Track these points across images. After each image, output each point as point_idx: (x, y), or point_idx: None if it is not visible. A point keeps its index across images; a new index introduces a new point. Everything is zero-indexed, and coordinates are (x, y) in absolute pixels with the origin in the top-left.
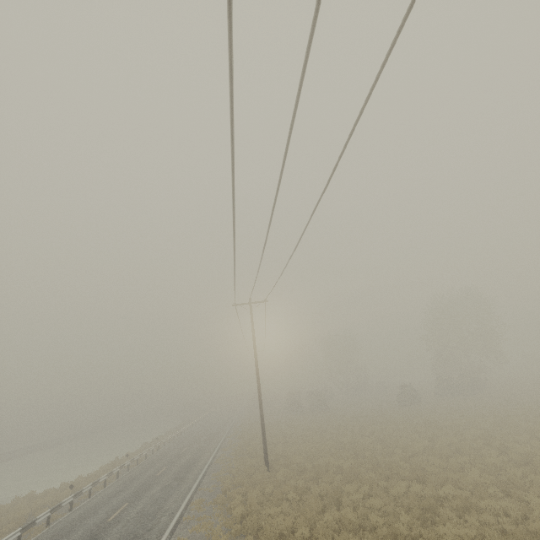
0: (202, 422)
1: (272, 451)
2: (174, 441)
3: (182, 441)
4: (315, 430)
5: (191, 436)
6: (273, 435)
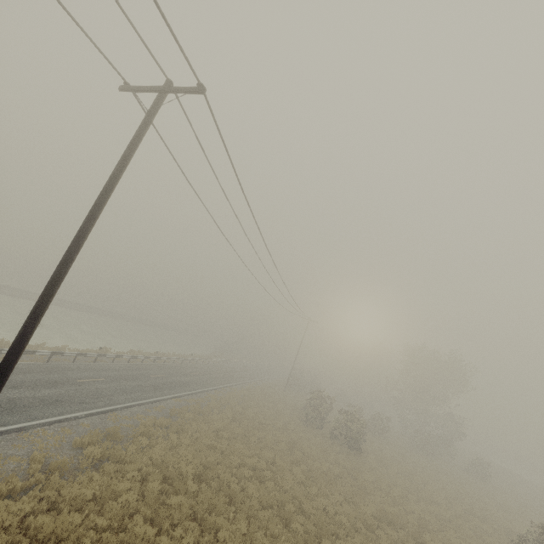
0: (212, 365)
1: (107, 495)
2: (132, 364)
3: (132, 369)
4: (271, 496)
5: (155, 370)
6: (207, 445)
